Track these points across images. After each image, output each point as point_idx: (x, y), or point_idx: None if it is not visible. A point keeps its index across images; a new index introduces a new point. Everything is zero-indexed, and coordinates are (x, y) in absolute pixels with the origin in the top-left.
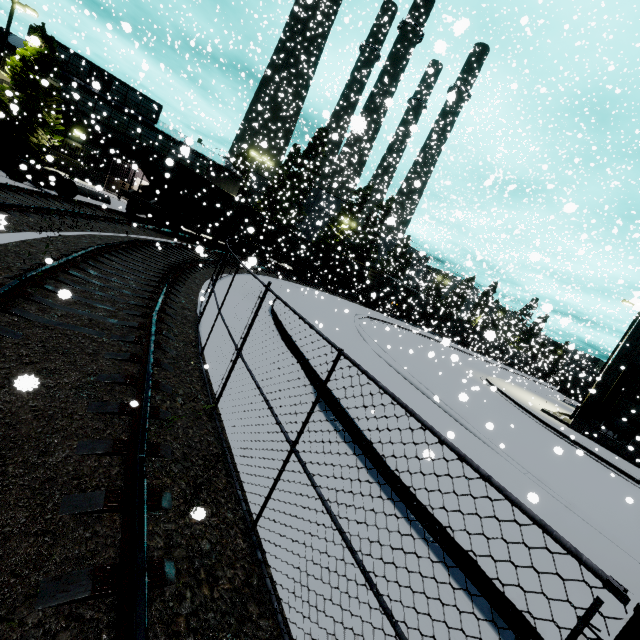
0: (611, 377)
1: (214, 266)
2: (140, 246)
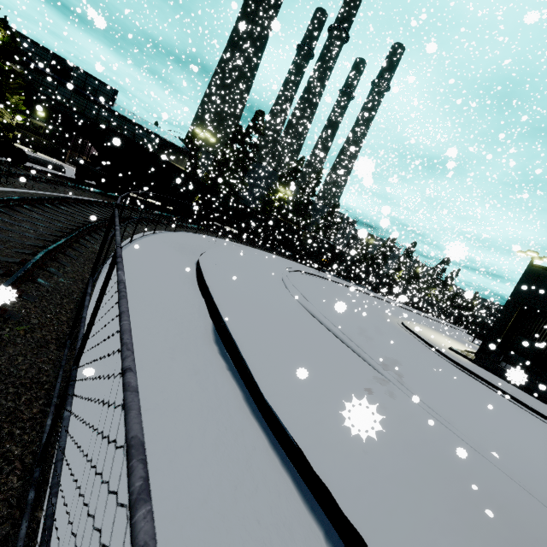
0: (507, 317)
1: (152, 224)
2: (75, 203)
